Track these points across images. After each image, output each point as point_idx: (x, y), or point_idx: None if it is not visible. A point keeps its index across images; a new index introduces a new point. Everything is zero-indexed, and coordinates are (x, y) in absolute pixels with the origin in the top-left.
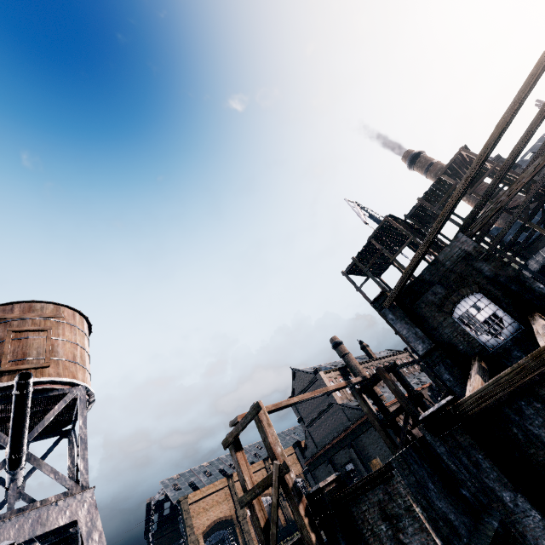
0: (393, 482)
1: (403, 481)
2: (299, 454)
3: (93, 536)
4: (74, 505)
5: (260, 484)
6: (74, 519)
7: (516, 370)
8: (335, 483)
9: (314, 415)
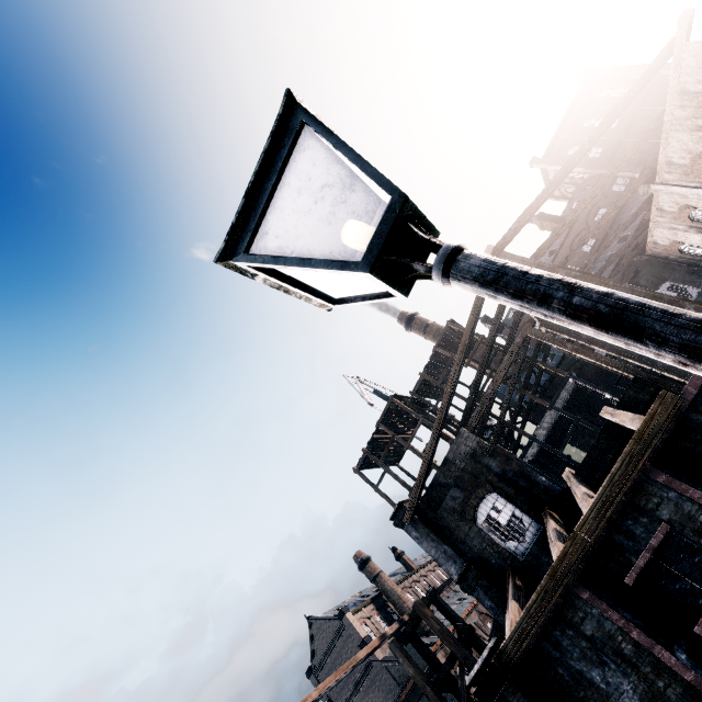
0: None
1: None
2: None
3: None
4: None
5: None
6: None
7: (541, 594)
8: None
9: (349, 691)
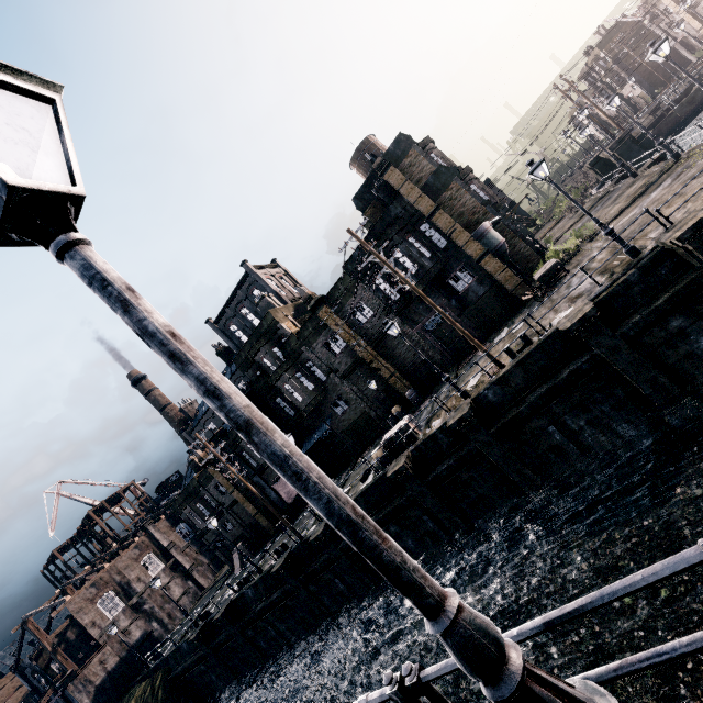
0: None
1: None
2: None
3: None
4: None
5: None
6: None
7: None
8: None
9: None
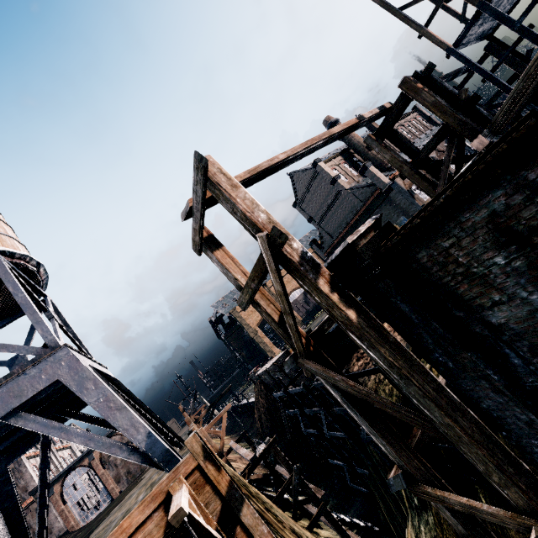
0: None
1: None
2: (317, 249)
3: (86, 386)
4: (48, 368)
5: (252, 277)
6: (54, 379)
7: None
8: (373, 231)
9: (323, 211)
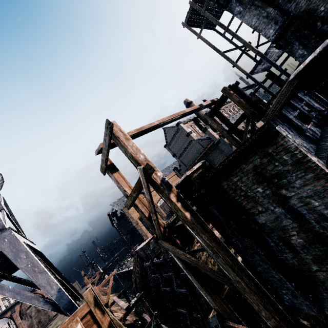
0: (277, 139)
1: (289, 135)
2: (177, 173)
3: (20, 256)
4: None
5: (134, 190)
6: None
7: None
8: (201, 169)
9: (182, 151)
